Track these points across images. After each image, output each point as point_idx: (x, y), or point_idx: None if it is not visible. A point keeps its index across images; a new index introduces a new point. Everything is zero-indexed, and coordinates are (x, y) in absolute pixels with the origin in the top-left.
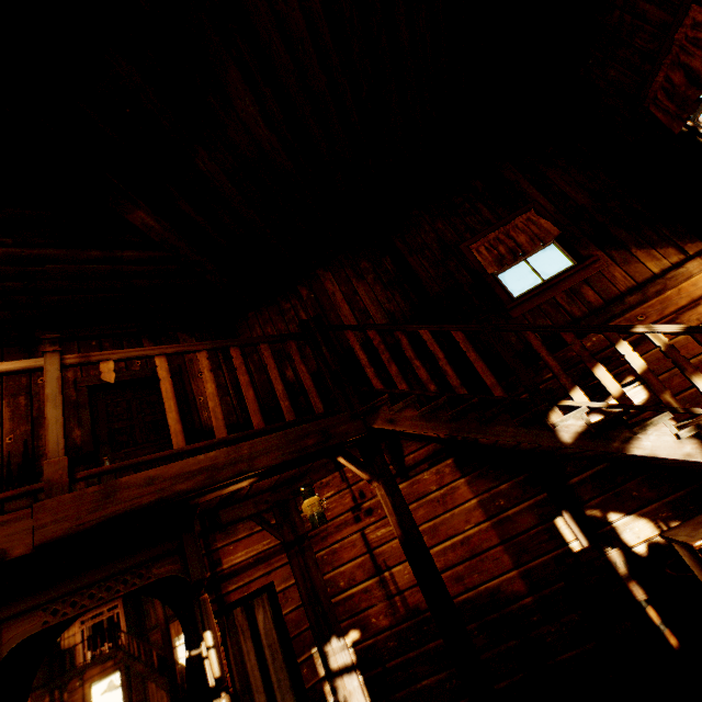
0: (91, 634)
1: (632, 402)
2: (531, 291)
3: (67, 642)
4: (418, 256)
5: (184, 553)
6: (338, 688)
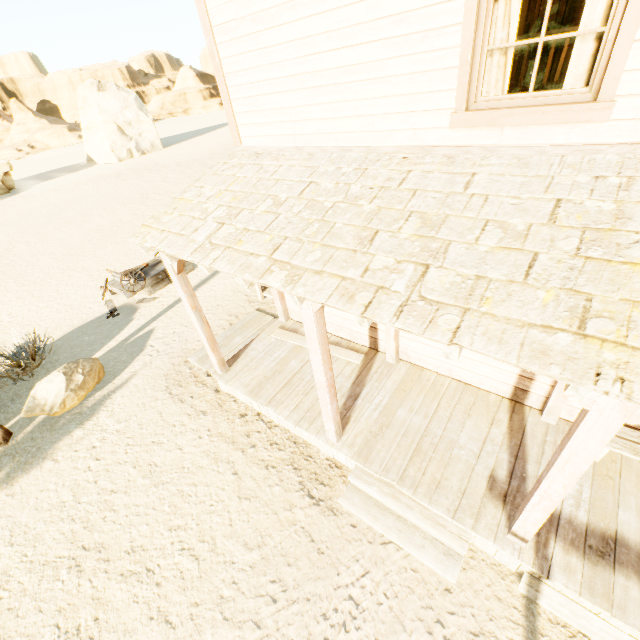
0: None
1: None
2: None
3: None
4: None
5: None
6: None
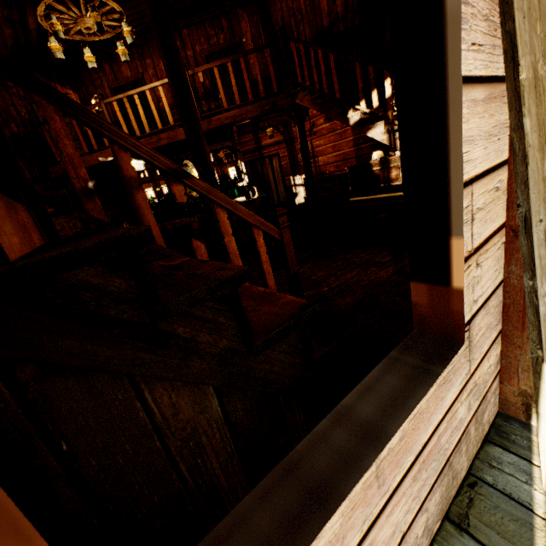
0: (217, 155)
1: (378, 112)
2: None
3: (212, 156)
4: None
5: (232, 141)
6: (296, 189)
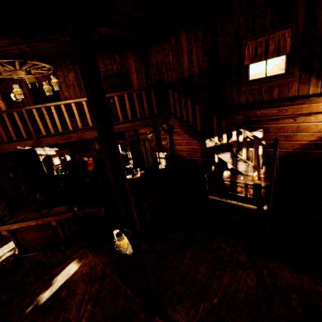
0: None
1: (226, 146)
2: (256, 80)
3: None
4: (223, 39)
5: (124, 139)
6: (160, 160)
